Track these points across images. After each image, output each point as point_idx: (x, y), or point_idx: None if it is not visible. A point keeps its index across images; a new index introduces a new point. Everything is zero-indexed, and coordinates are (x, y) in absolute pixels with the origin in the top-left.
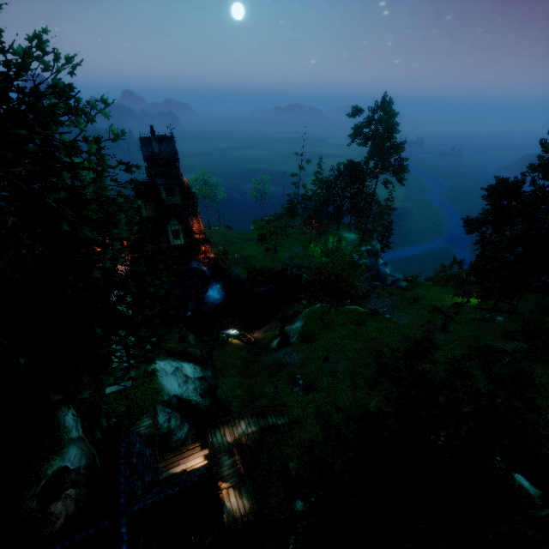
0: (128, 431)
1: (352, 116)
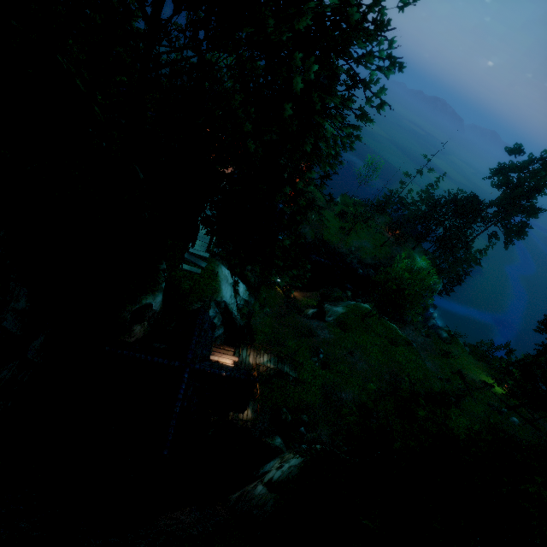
0: (205, 310)
1: (509, 152)
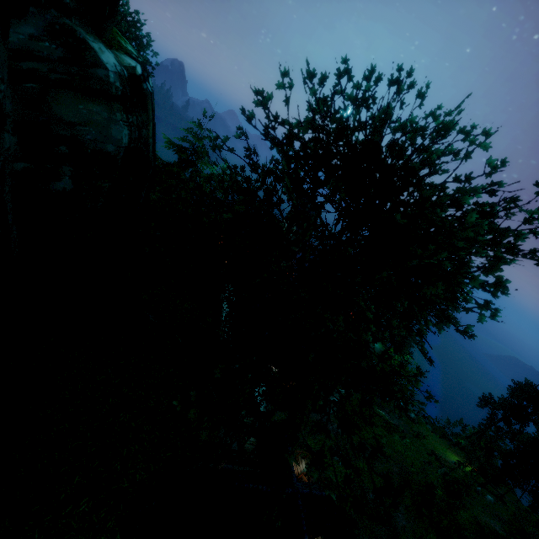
0: None
1: None
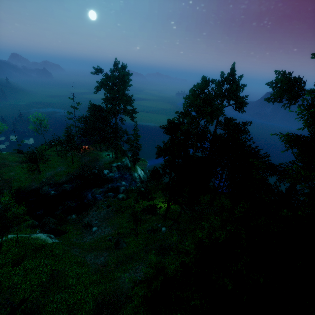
0: None
1: (95, 73)
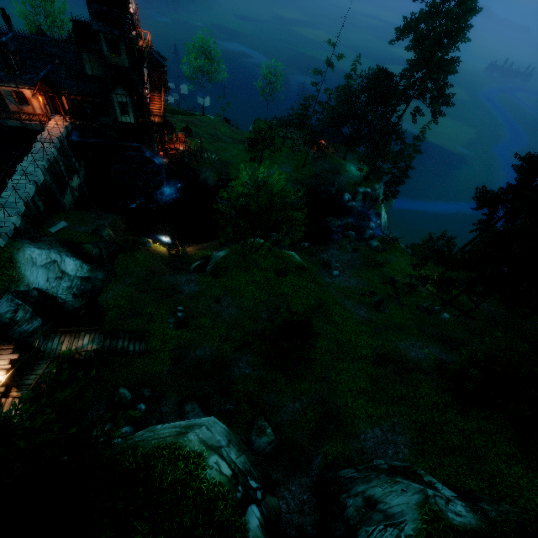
0: None
1: None
